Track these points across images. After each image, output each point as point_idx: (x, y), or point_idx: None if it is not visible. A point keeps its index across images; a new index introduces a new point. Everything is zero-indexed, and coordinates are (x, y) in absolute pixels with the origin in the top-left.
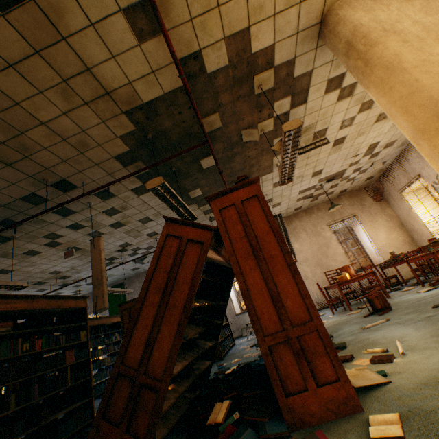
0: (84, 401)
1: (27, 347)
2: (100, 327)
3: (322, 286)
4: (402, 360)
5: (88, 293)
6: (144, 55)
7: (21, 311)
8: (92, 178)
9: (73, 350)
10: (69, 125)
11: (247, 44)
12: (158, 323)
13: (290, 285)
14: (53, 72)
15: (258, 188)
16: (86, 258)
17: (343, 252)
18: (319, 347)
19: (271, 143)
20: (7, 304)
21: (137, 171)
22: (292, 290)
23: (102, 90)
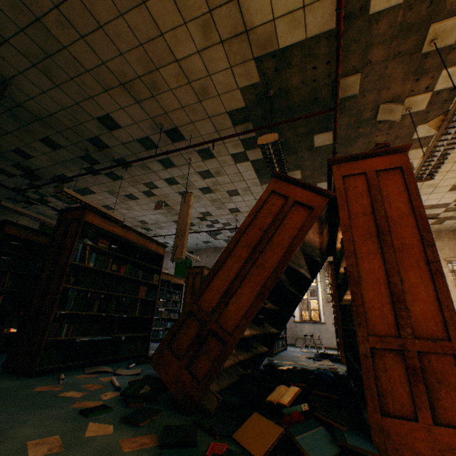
0: (143, 334)
1: (114, 268)
2: (166, 282)
3: None
4: None
5: None
6: None
7: (117, 237)
8: (200, 133)
9: (146, 287)
10: (198, 66)
11: None
12: (240, 278)
13: (424, 286)
14: None
15: (406, 159)
16: (169, 217)
17: None
18: (450, 377)
19: (412, 129)
20: (109, 225)
21: (246, 131)
22: (425, 294)
23: (242, 27)
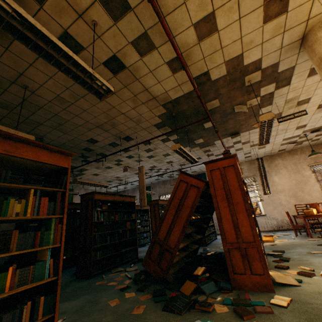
0: (133, 247)
1: (112, 217)
2: (138, 210)
3: (294, 213)
4: (318, 278)
5: (131, 189)
6: (175, 79)
7: (110, 200)
8: (141, 135)
9: (129, 222)
10: (134, 113)
11: (241, 61)
12: (173, 223)
13: (245, 220)
14: (130, 93)
15: (235, 160)
16: (132, 172)
17: (319, 190)
18: (256, 256)
19: (257, 110)
20: (105, 197)
21: (165, 133)
22: (246, 223)
23: (151, 97)
